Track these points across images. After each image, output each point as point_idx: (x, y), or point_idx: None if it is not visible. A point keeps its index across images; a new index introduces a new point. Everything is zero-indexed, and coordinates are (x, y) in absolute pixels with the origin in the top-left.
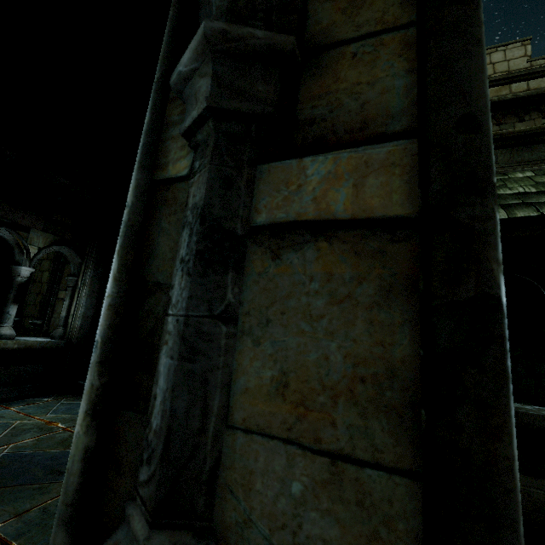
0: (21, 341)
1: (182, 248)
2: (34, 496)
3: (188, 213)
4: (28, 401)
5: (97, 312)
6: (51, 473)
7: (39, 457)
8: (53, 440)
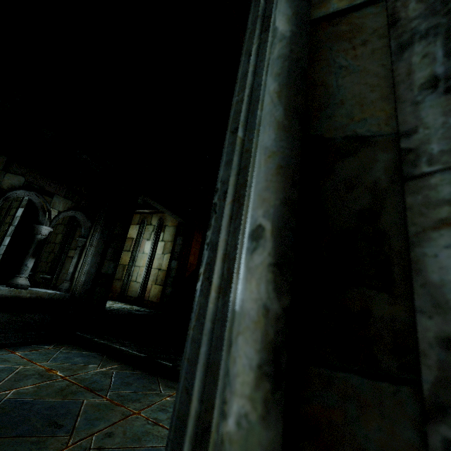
0: (33, 291)
1: (423, 67)
2: (31, 450)
3: (415, 22)
4: (32, 347)
5: (99, 270)
6: (49, 425)
7: (38, 406)
8: (52, 388)
